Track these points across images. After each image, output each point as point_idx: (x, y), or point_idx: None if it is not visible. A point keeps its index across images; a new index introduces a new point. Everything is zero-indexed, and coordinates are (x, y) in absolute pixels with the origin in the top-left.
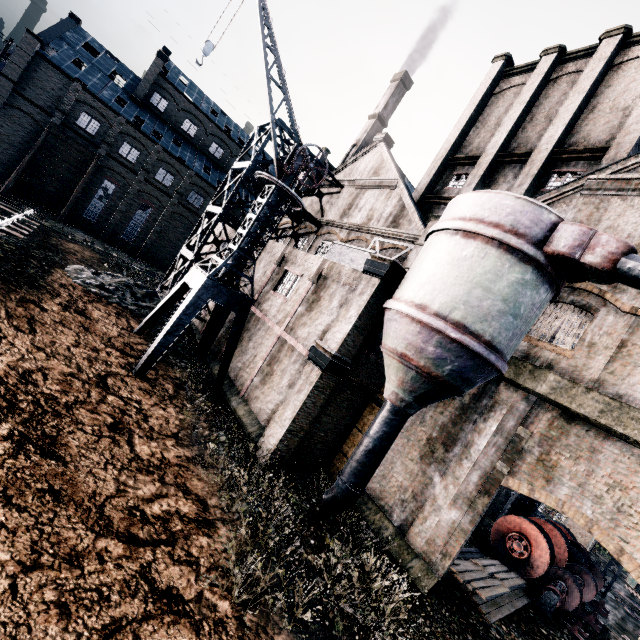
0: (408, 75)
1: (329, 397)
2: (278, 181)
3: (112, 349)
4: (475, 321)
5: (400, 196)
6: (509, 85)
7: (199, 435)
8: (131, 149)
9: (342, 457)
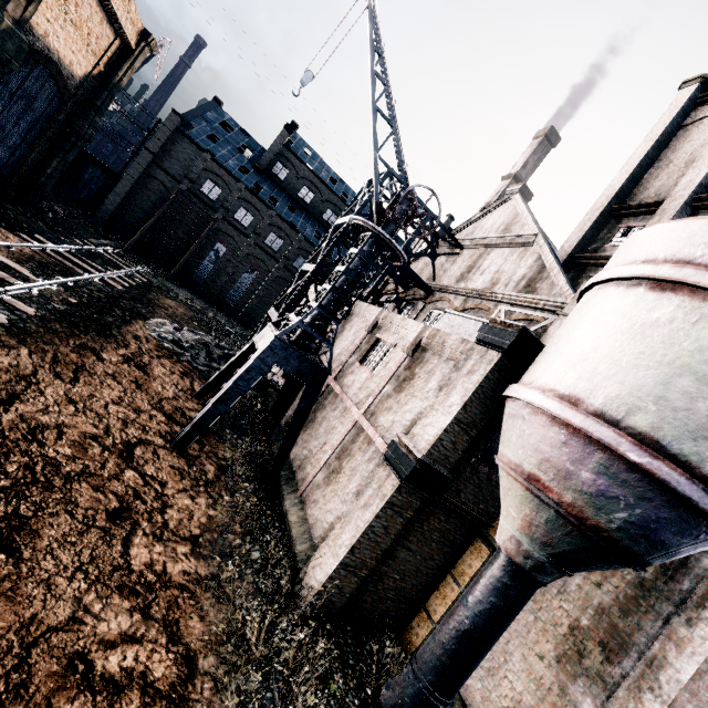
0: (555, 130)
1: (411, 521)
2: (374, 226)
3: (158, 412)
4: (680, 436)
5: (538, 254)
6: (707, 112)
7: (226, 543)
8: (246, 214)
9: (425, 618)
